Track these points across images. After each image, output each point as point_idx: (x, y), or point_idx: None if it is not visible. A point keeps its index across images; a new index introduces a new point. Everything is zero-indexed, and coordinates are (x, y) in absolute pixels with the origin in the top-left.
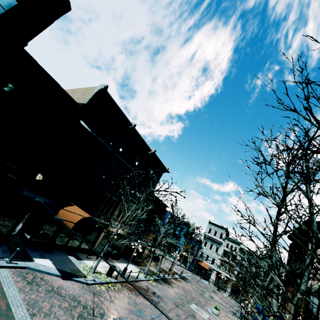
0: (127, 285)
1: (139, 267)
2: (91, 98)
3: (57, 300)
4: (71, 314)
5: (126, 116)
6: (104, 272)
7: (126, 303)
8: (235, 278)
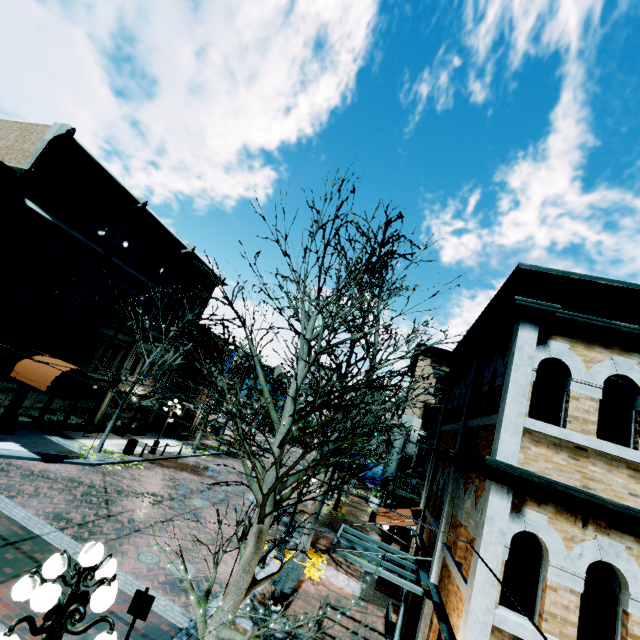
0: (161, 463)
1: (185, 442)
2: (42, 153)
3: (44, 483)
4: (71, 494)
5: (124, 186)
6: (120, 451)
7: (158, 480)
8: None
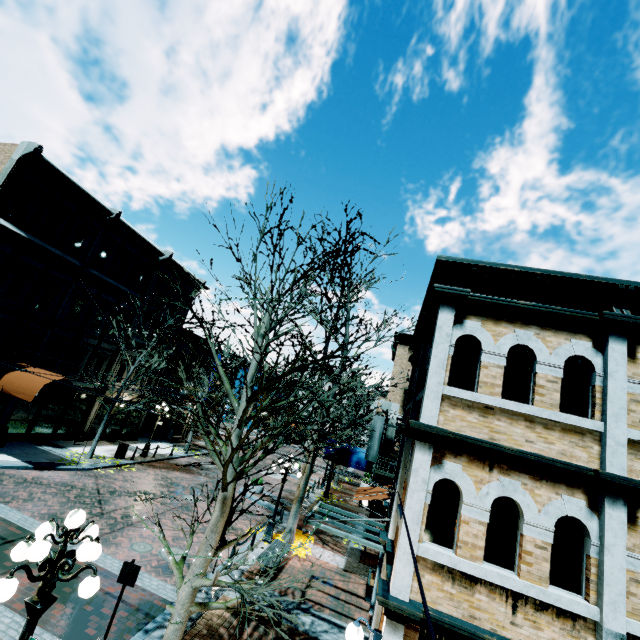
0: (153, 464)
1: (177, 444)
2: (11, 172)
3: (37, 489)
4: (65, 496)
5: (96, 199)
6: (111, 456)
7: (151, 480)
8: None
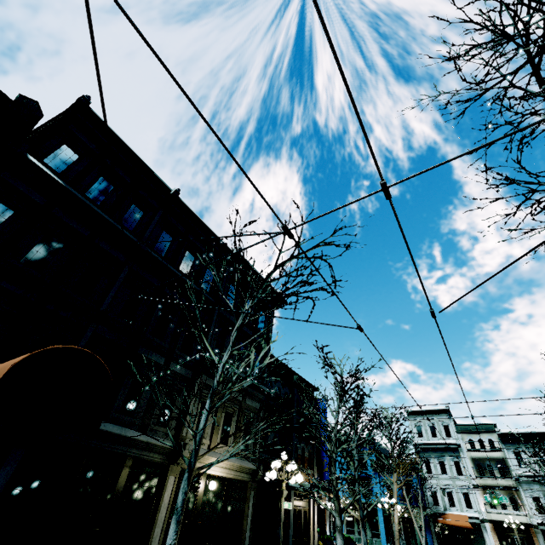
0: None
1: None
2: (53, 120)
3: None
4: None
5: (150, 169)
6: None
7: None
8: (541, 511)
